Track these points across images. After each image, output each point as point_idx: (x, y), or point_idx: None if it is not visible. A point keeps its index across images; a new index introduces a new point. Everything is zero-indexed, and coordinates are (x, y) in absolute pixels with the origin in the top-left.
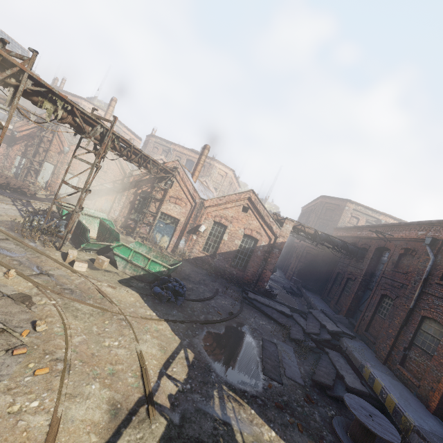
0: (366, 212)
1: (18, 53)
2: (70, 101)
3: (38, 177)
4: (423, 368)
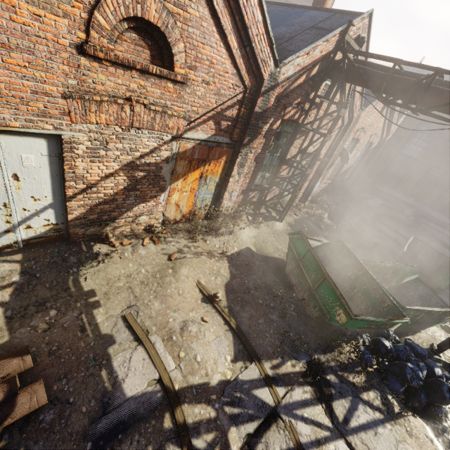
0: None
1: None
2: None
3: None
4: None
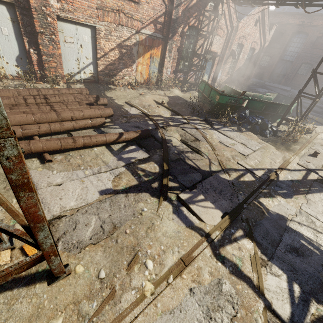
0: None
1: None
2: None
3: None
4: None
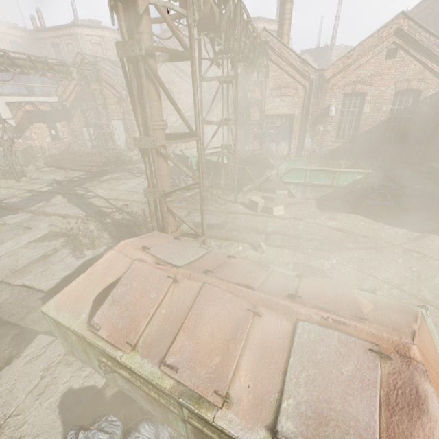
0: None
1: None
2: None
3: (115, 141)
4: None
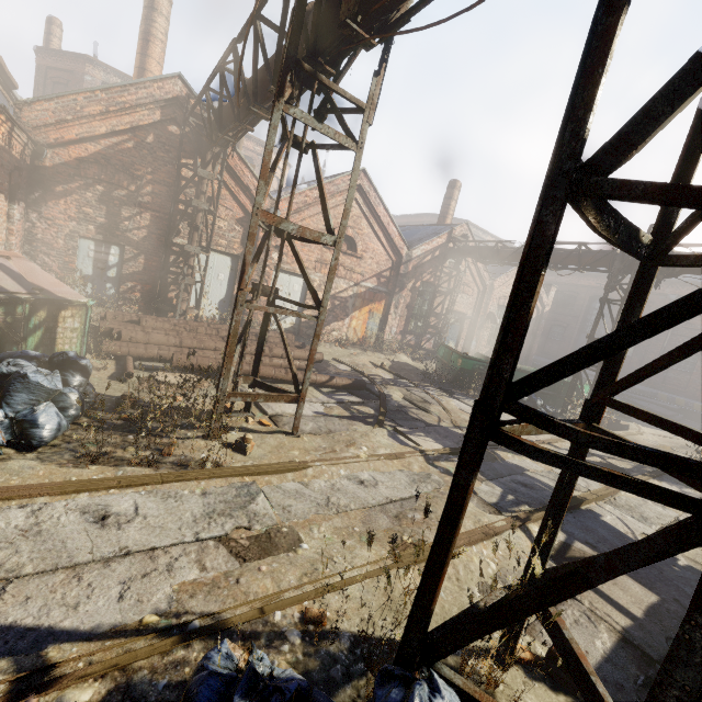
0: (478, 234)
1: None
2: None
3: (201, 297)
4: (684, 381)
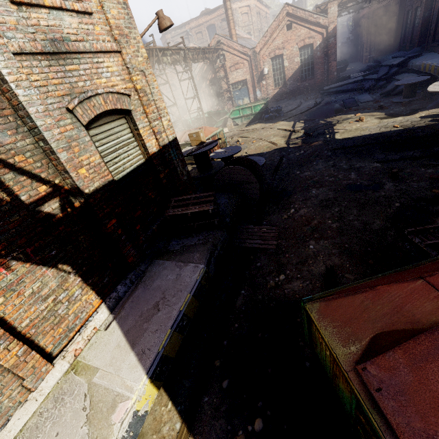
0: None
1: (146, 43)
2: (169, 48)
3: None
4: None
